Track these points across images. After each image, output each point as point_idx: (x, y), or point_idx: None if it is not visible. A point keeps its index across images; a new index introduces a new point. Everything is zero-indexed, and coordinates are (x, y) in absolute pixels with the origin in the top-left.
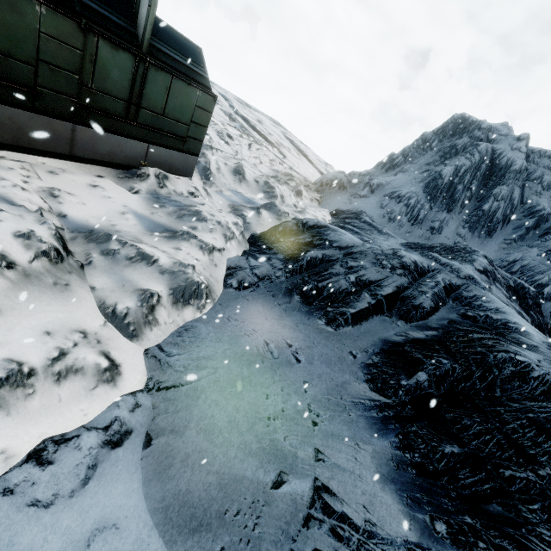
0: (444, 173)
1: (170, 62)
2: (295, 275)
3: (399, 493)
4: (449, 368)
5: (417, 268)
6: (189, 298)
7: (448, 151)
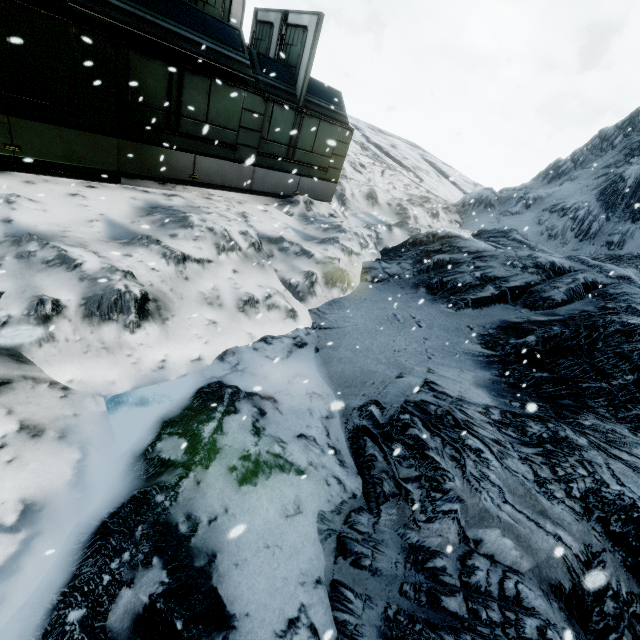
0: (627, 174)
1: (318, 109)
2: (422, 274)
3: (489, 391)
4: (559, 332)
5: (553, 267)
6: (336, 281)
7: (637, 146)
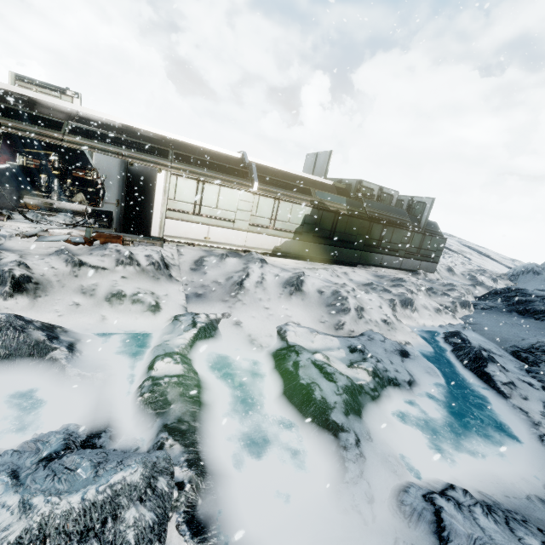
0: None
1: (429, 231)
2: (510, 306)
3: None
4: None
5: None
6: (466, 306)
7: None
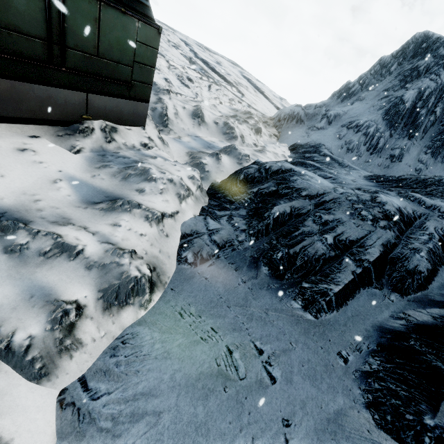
0: (406, 98)
1: None
2: (261, 238)
3: None
4: None
5: (403, 217)
6: (127, 297)
7: (409, 73)
